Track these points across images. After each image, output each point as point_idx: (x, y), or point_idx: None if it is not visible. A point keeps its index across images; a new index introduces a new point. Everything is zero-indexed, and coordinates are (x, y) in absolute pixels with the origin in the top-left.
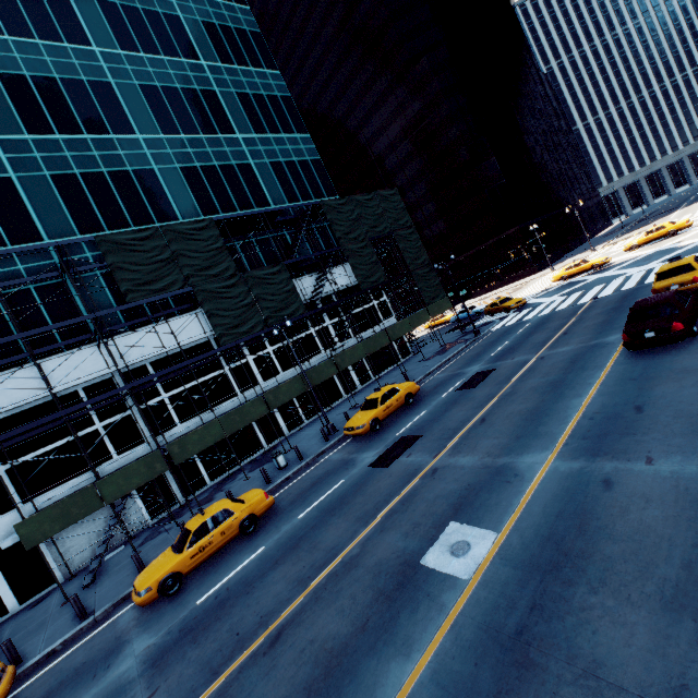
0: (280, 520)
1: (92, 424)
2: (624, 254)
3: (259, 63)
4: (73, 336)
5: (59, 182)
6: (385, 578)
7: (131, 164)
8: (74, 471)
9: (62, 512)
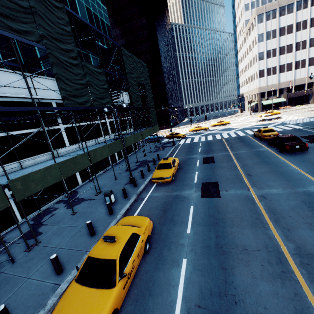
0: (170, 237)
1: None
2: (210, 127)
3: None
4: None
5: None
6: None
7: None
8: None
9: None
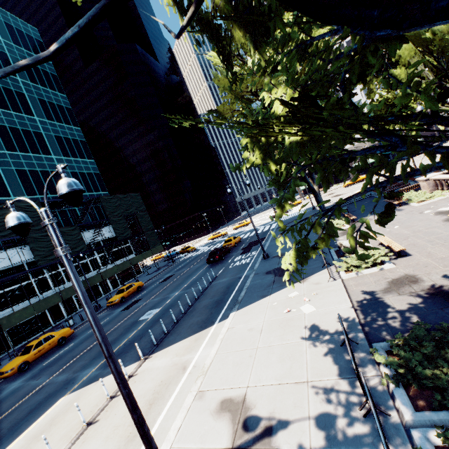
0: (79, 336)
1: None
2: (233, 231)
3: (69, 123)
4: None
5: None
6: (127, 326)
7: None
8: None
9: None
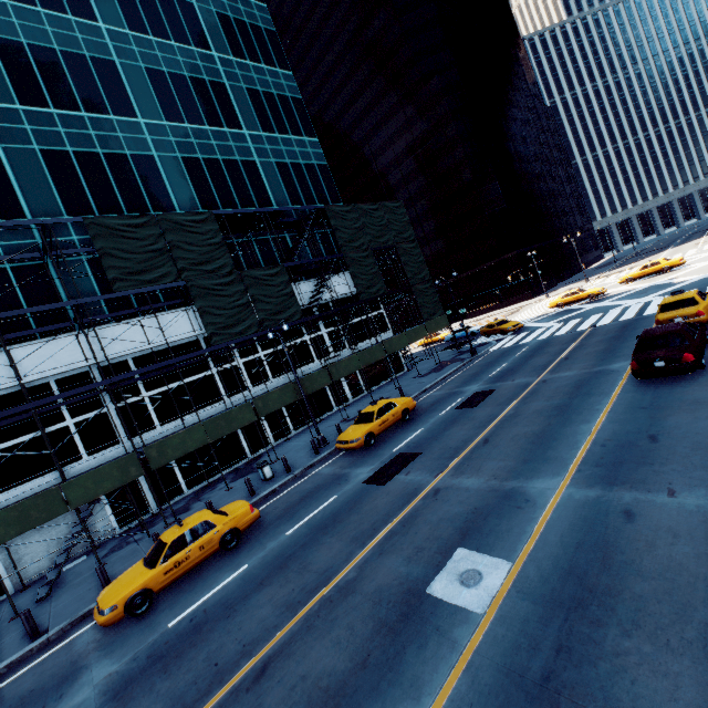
0: (266, 536)
1: (62, 420)
2: (619, 286)
3: (271, 62)
4: (50, 323)
5: (49, 158)
6: (387, 607)
7: (129, 147)
8: (37, 471)
9: (20, 515)
